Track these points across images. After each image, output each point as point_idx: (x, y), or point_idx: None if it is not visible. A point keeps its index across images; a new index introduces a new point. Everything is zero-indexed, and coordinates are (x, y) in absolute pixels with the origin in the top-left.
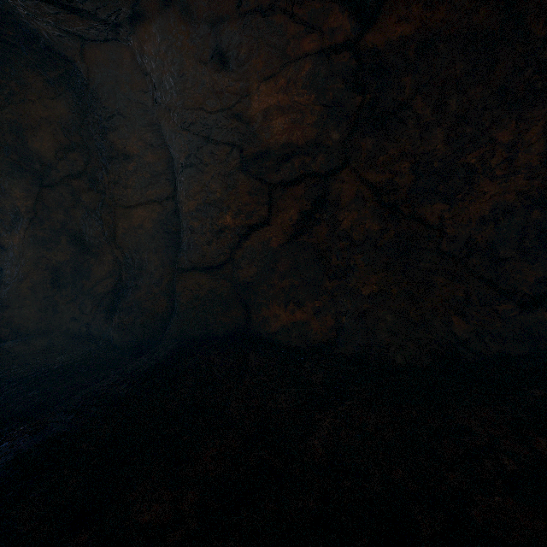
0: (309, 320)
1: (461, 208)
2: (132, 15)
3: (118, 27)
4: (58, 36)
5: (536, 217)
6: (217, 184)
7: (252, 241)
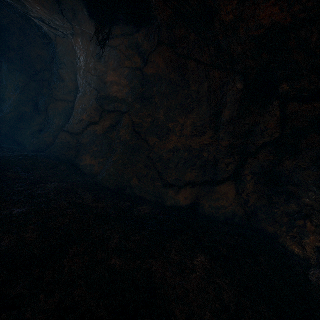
0: (95, 165)
1: (164, 143)
2: (72, 33)
3: (68, 35)
4: (47, 30)
5: (185, 155)
6: (87, 102)
7: (90, 128)
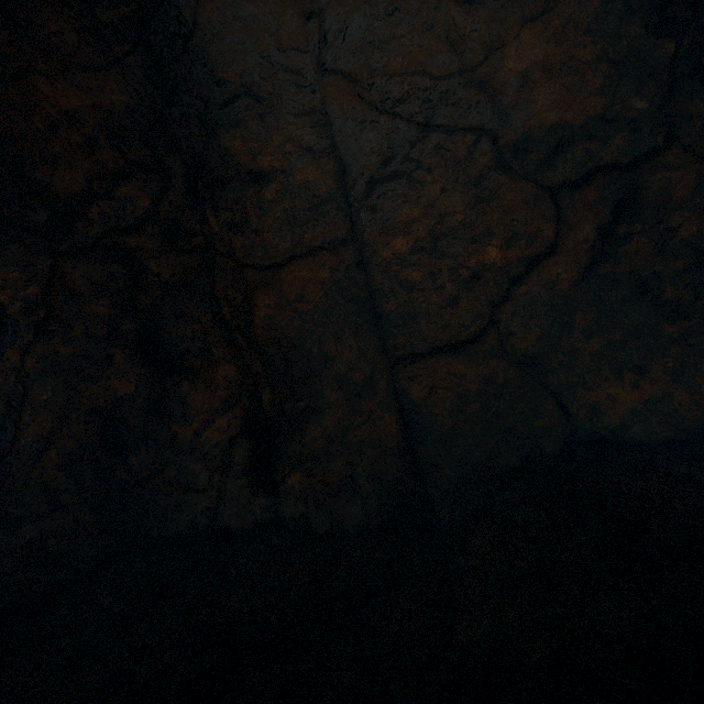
0: (669, 392)
1: None
2: None
3: None
4: None
5: None
6: (454, 199)
7: (531, 285)
